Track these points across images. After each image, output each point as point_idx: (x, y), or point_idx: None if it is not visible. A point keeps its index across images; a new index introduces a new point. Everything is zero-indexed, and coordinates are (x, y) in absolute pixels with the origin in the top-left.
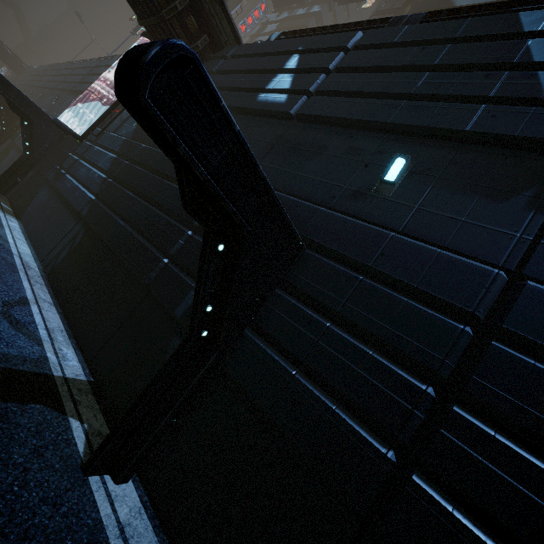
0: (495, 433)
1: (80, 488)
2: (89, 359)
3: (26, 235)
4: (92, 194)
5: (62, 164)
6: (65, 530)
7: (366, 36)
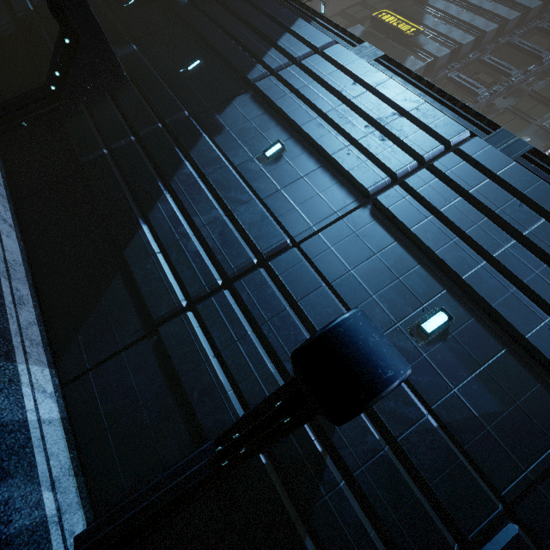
0: (140, 150)
1: None
2: None
3: None
4: (32, 6)
5: None
6: None
7: None
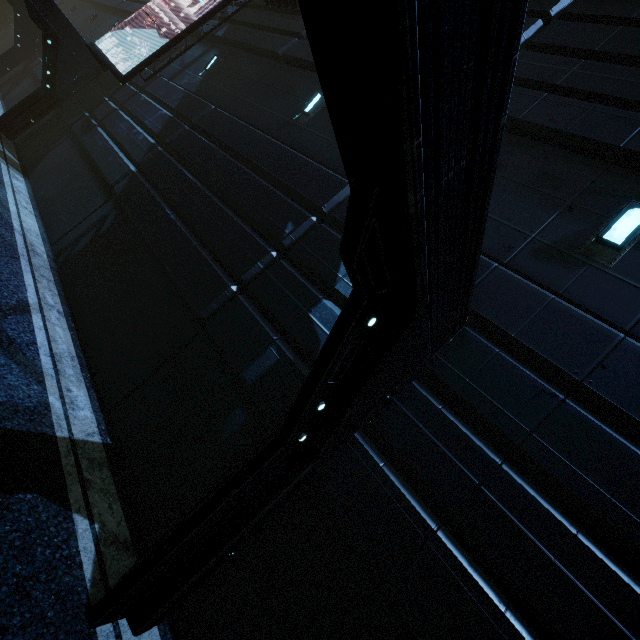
0: None
1: None
2: (107, 408)
3: (35, 202)
4: (131, 162)
5: (93, 111)
6: None
7: (585, 0)
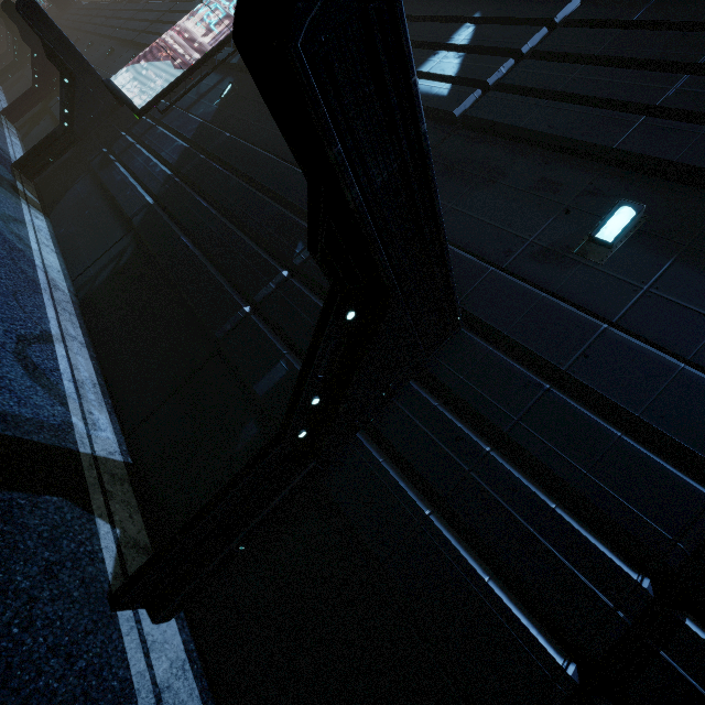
0: None
1: (105, 629)
2: (128, 430)
3: (56, 240)
4: (149, 195)
5: (111, 147)
6: (80, 699)
7: (588, 5)
